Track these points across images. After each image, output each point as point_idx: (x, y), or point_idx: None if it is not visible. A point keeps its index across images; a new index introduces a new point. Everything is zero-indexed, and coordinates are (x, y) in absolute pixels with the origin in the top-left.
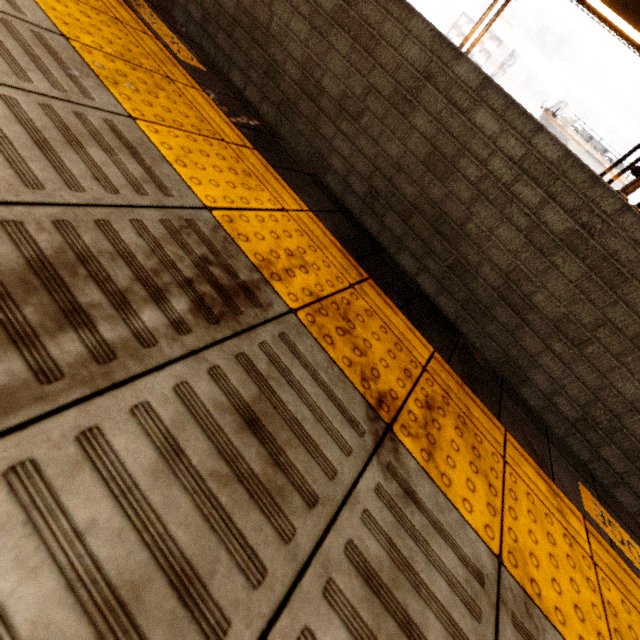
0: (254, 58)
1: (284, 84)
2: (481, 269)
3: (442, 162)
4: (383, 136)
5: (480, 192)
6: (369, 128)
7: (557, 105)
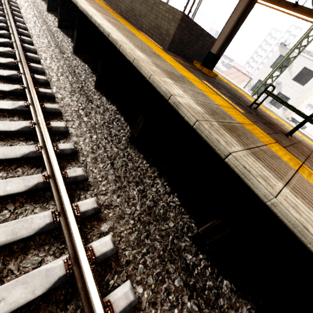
0: (114, 1)
1: (117, 2)
2: (137, 13)
3: (132, 1)
4: (126, 2)
5: (135, 2)
6: (125, 2)
7: (285, 40)
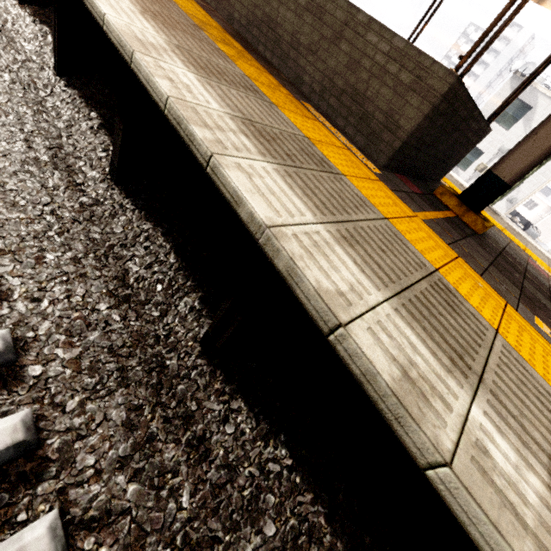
0: None
1: None
2: (284, 37)
3: None
4: None
5: (280, 2)
6: None
7: (525, 67)
